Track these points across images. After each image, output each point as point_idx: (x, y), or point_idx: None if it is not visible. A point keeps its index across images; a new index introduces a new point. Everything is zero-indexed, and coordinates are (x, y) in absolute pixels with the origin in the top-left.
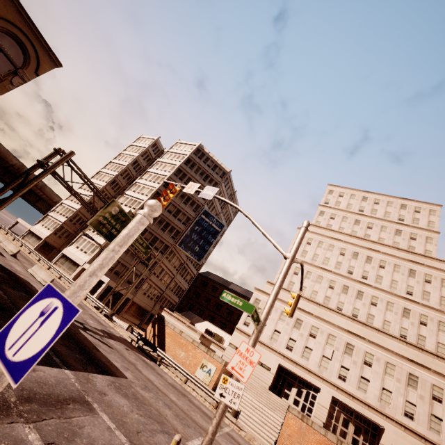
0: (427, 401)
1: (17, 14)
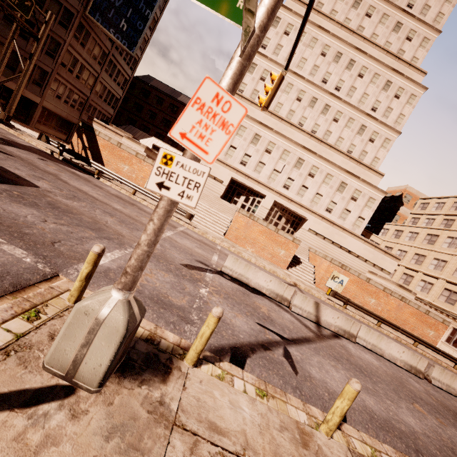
0: (346, 201)
1: None
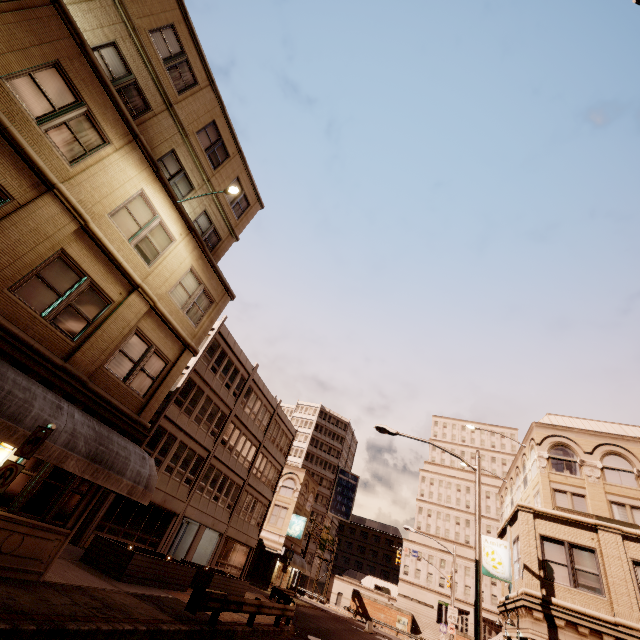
0: None
1: (312, 483)
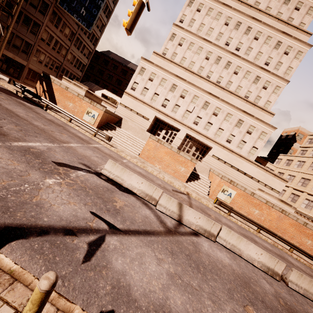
0: (242, 134)
1: None
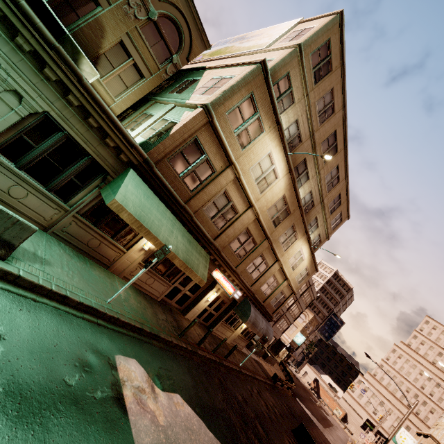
0: None
1: (315, 321)
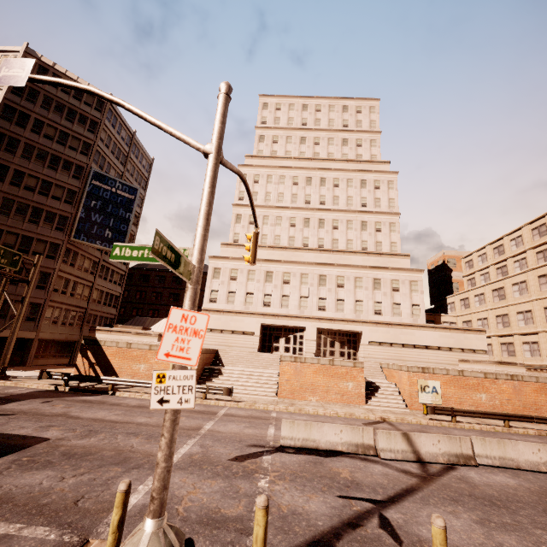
0: (389, 295)
1: None
